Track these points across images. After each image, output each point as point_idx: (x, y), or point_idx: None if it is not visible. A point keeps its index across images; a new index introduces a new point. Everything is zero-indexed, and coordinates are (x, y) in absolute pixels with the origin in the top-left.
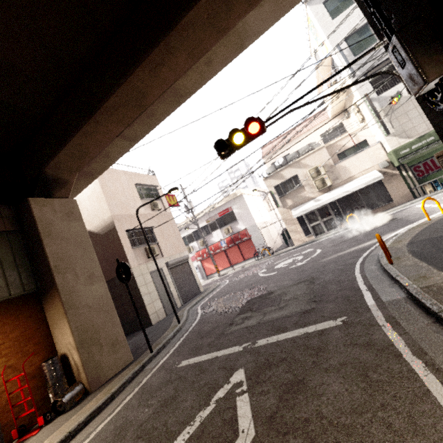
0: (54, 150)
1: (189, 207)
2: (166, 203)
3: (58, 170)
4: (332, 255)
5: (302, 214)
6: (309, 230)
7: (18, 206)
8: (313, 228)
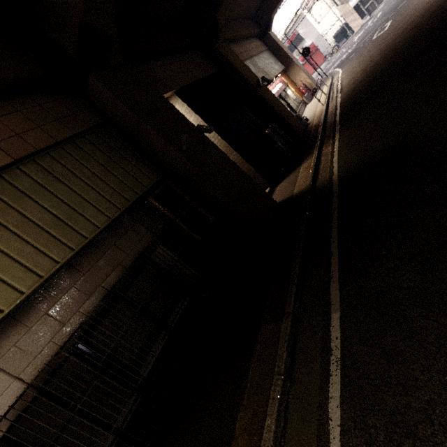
0: (278, 2)
1: None
2: None
3: (273, 15)
4: (391, 4)
5: (358, 0)
6: (364, 13)
7: (263, 40)
8: (367, 9)
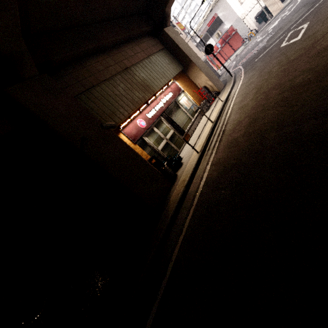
0: None
1: (186, 30)
2: (179, 29)
3: (168, 8)
4: None
5: None
6: None
7: (159, 37)
8: None
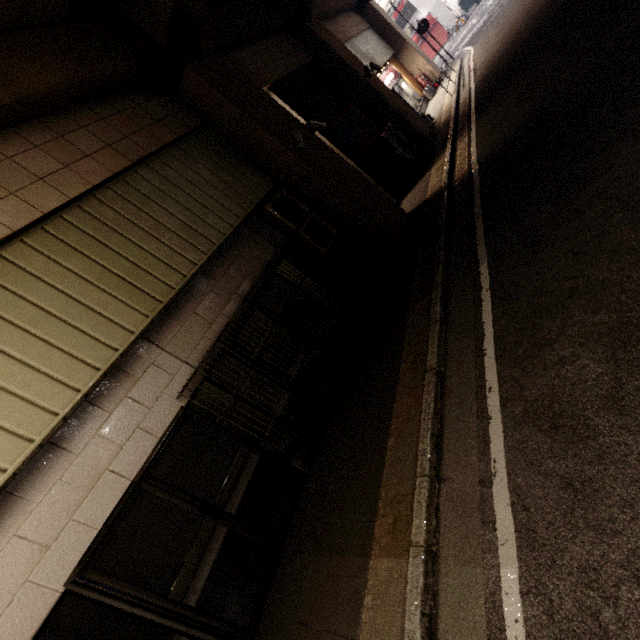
0: None
1: None
2: None
3: None
4: None
5: None
6: None
7: (362, 14)
8: None
